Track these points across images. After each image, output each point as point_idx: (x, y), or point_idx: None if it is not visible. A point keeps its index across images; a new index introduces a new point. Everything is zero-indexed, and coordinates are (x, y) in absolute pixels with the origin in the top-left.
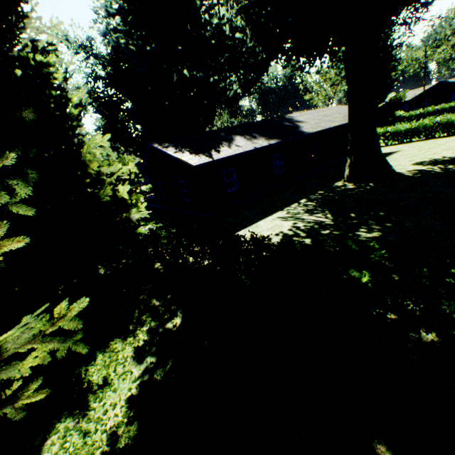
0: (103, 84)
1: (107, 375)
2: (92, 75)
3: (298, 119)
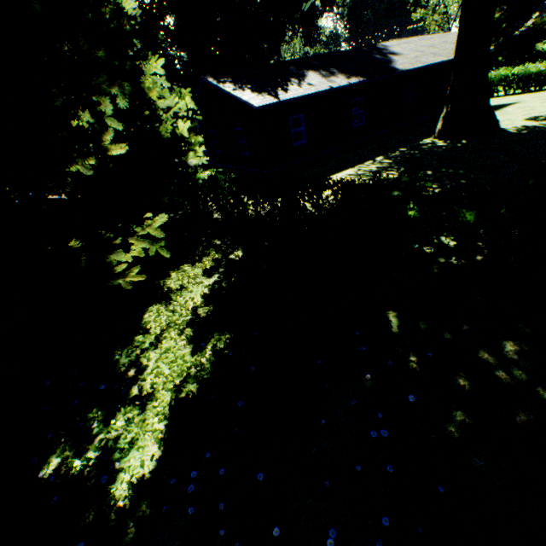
0: None
1: (183, 284)
2: None
3: (393, 50)
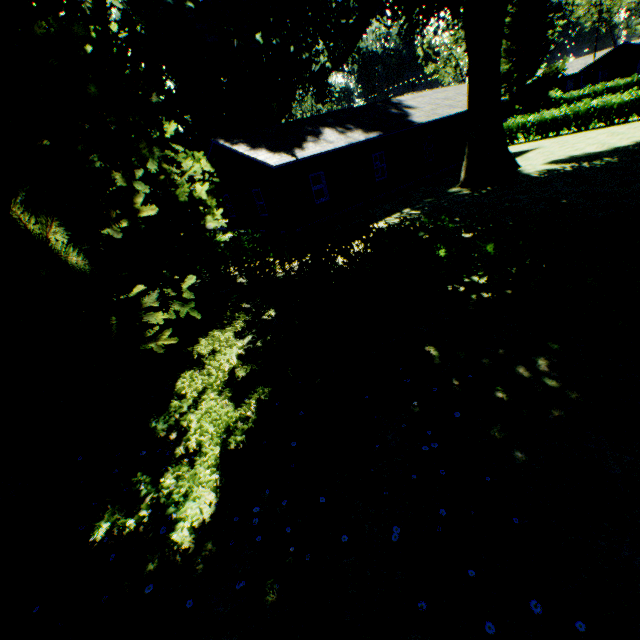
0: None
1: (214, 348)
2: None
3: (408, 104)
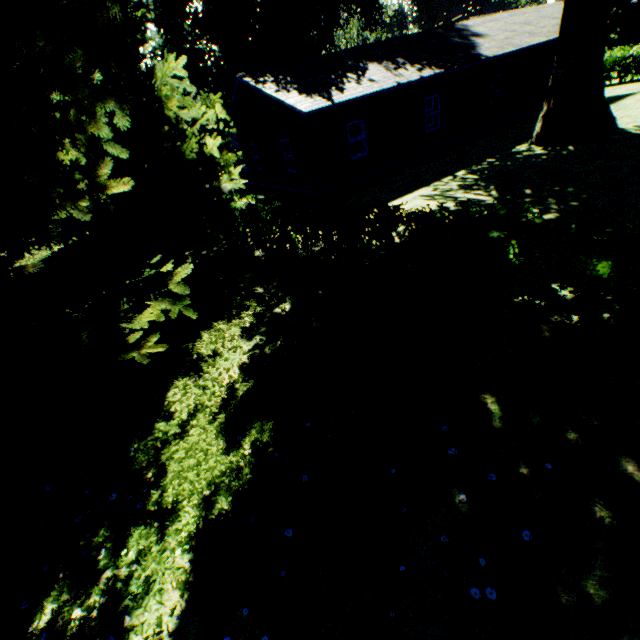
0: None
1: (216, 349)
2: None
3: (476, 31)
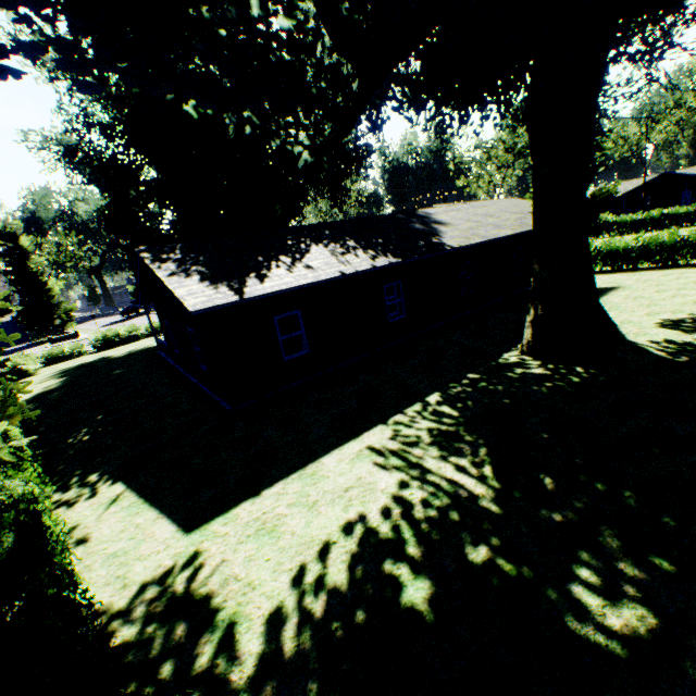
0: (100, 136)
1: None
2: (78, 118)
3: (438, 219)
